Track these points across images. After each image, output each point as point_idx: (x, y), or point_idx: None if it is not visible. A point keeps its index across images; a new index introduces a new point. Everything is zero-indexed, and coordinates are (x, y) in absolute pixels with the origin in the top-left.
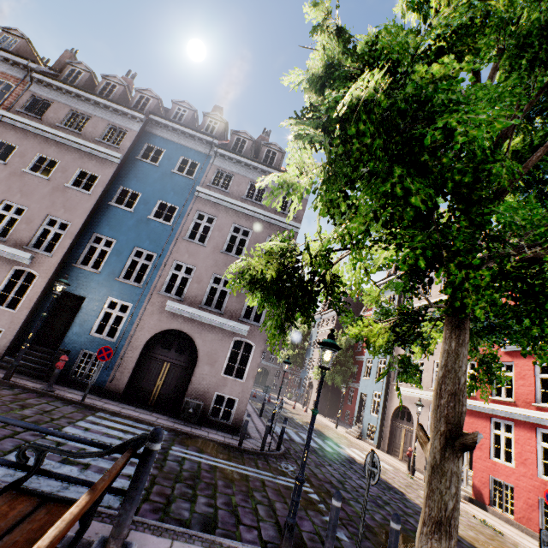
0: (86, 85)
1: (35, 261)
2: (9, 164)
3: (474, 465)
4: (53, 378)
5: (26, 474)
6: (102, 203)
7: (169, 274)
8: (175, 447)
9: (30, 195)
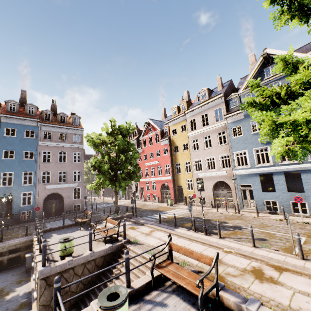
0: None
1: None
2: None
3: (144, 193)
4: (23, 221)
5: (76, 216)
6: None
7: (41, 177)
8: (73, 219)
9: None
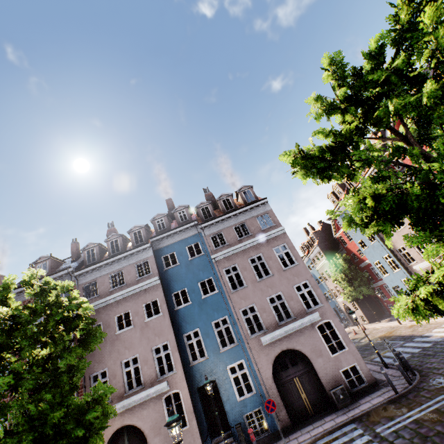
0: (100, 253)
1: (170, 383)
2: (106, 337)
3: None
4: None
5: None
6: (171, 313)
7: (244, 321)
8: (377, 429)
9: (132, 345)
